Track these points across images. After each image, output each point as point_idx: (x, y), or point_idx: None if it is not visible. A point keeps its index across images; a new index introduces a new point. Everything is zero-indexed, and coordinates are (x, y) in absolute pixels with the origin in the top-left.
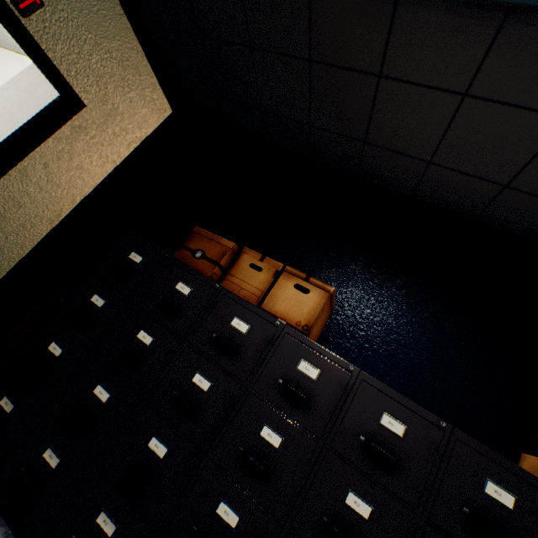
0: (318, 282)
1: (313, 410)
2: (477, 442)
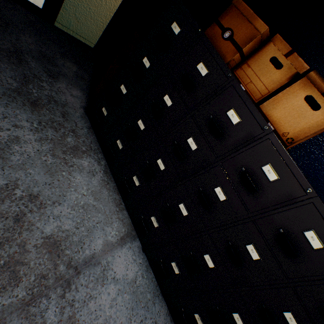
0: None
1: (255, 197)
2: None
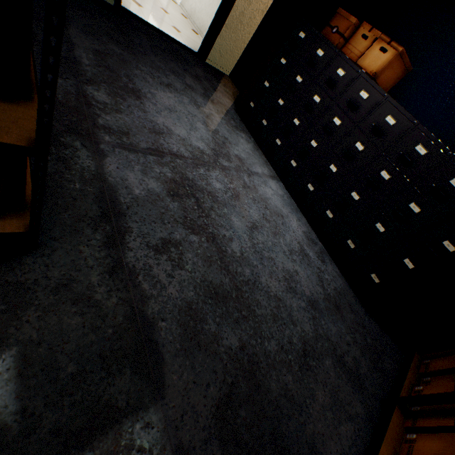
0: (394, 45)
1: (357, 113)
2: (426, 131)
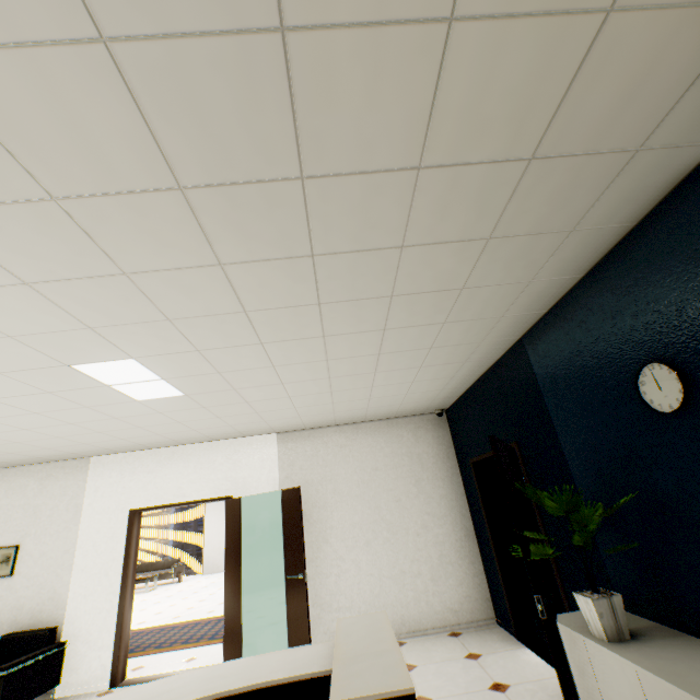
0: None
1: None
2: None
